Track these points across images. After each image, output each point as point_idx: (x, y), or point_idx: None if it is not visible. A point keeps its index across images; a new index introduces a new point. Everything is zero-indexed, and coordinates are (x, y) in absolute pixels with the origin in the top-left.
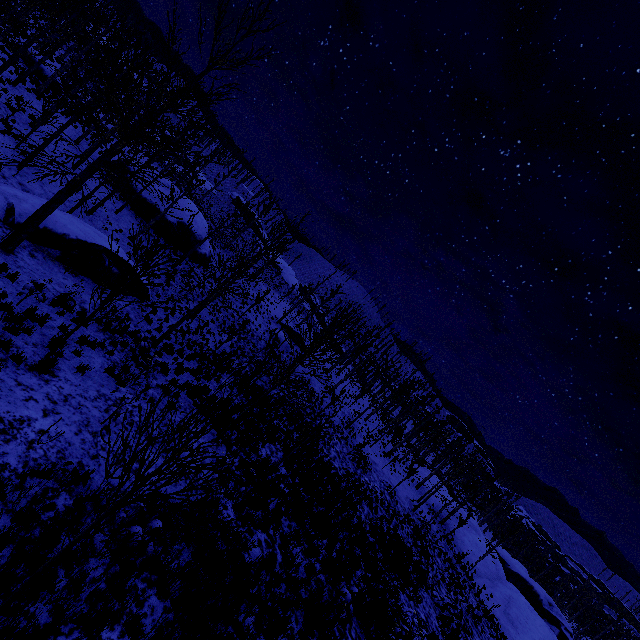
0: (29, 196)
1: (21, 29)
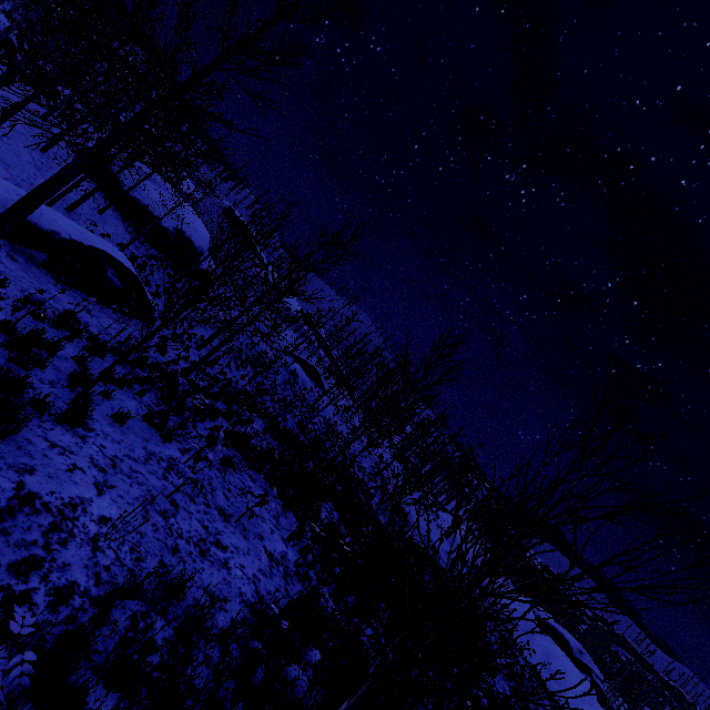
0: None
1: None
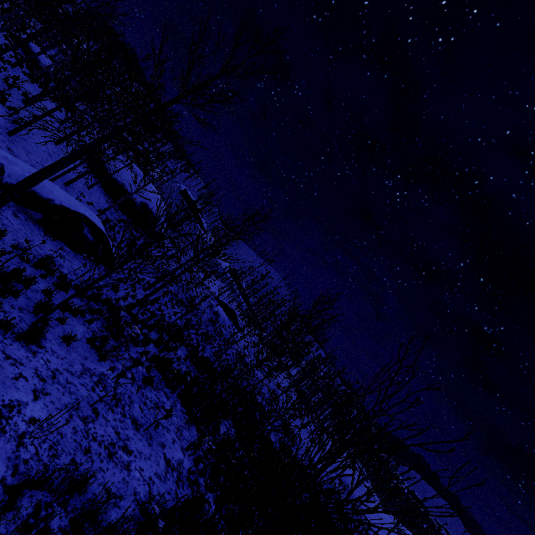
0: (18, 160)
1: (22, 27)
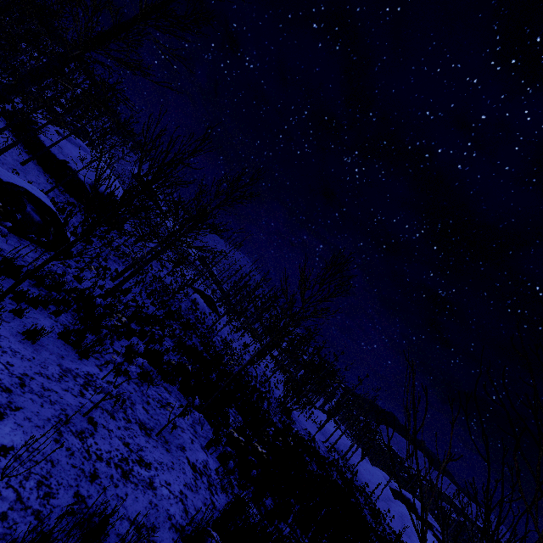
0: None
1: None
